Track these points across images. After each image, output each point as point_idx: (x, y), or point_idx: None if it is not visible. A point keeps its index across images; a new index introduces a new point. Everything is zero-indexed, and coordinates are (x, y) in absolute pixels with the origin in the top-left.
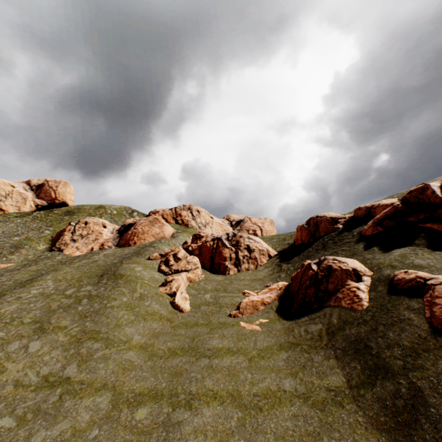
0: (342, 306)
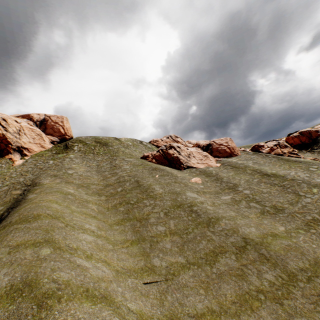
0: None
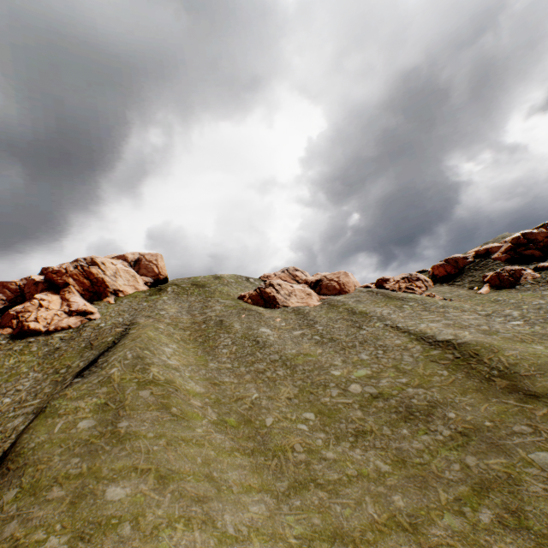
0: (529, 279)
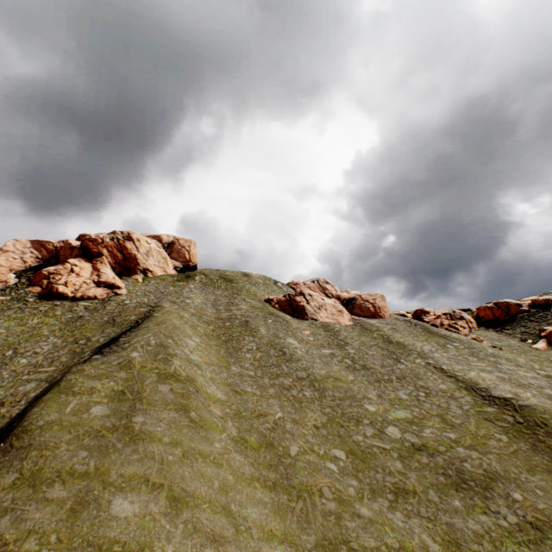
0: None
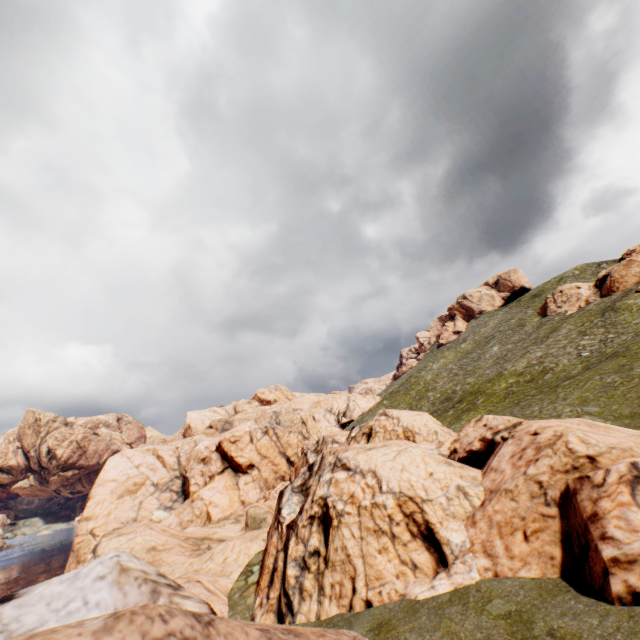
0: None
